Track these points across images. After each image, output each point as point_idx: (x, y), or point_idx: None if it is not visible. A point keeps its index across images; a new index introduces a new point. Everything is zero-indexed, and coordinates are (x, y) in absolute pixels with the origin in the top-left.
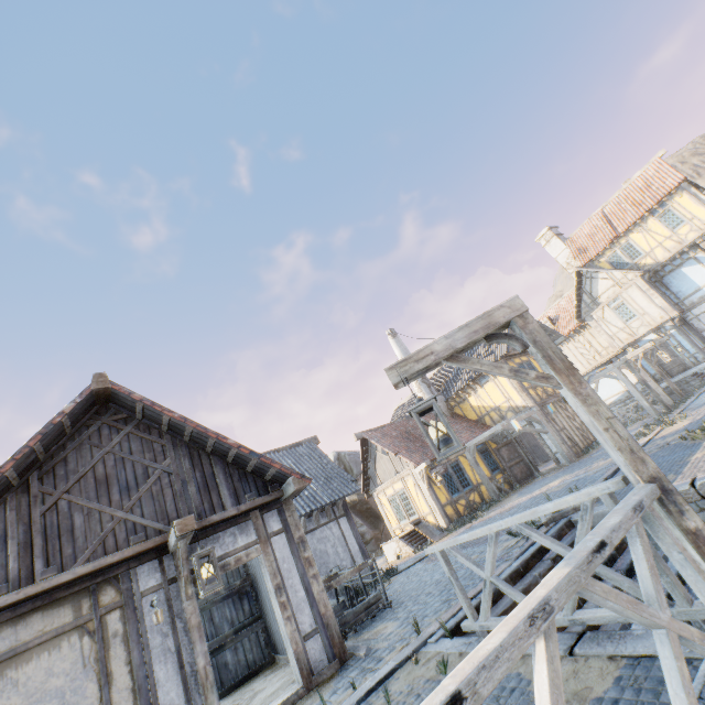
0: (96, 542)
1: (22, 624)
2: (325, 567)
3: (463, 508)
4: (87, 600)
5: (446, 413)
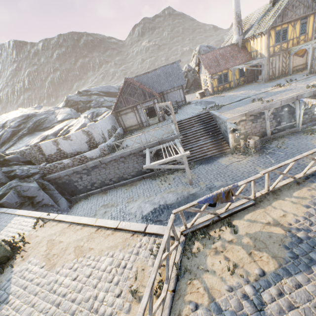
0: (131, 103)
1: (126, 110)
2: (174, 100)
3: (220, 89)
4: (132, 109)
5: (239, 46)
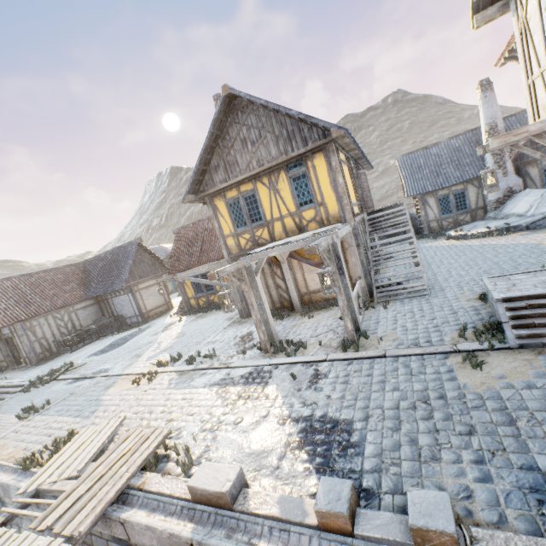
0: None
1: None
2: (125, 311)
3: (203, 303)
4: None
5: None
